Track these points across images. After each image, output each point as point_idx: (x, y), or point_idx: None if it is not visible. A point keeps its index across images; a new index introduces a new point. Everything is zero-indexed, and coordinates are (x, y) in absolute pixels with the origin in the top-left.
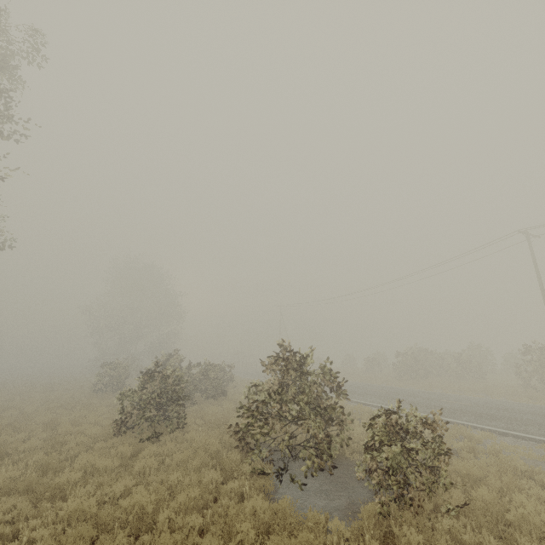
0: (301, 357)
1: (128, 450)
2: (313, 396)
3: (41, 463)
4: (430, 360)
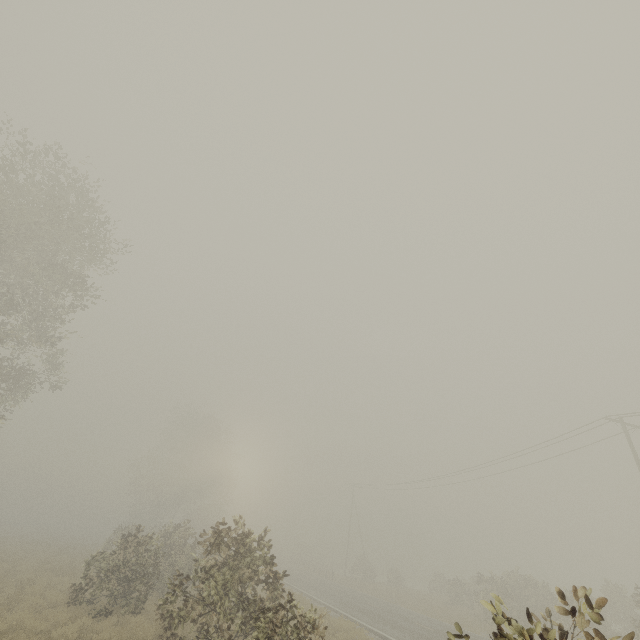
0: (240, 534)
1: (65, 617)
2: (237, 581)
3: None
4: (533, 598)
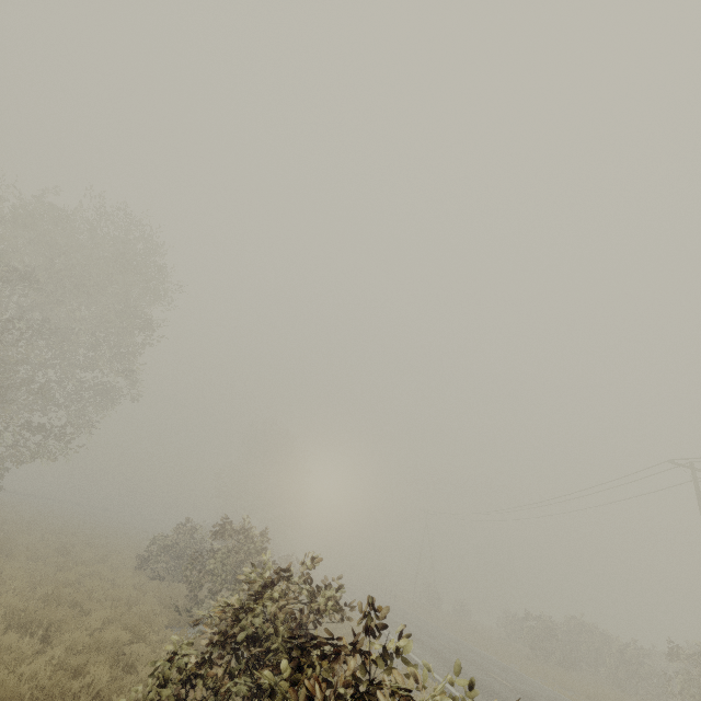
0: (243, 529)
1: (129, 574)
2: (235, 562)
3: (80, 562)
4: (586, 644)
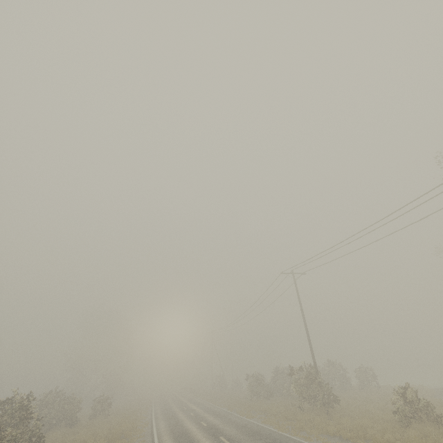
0: (8, 399)
1: None
2: None
3: None
4: (279, 380)
